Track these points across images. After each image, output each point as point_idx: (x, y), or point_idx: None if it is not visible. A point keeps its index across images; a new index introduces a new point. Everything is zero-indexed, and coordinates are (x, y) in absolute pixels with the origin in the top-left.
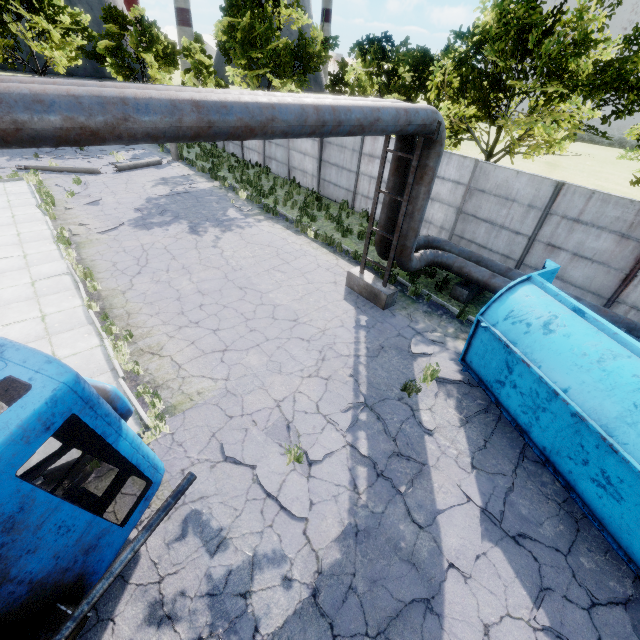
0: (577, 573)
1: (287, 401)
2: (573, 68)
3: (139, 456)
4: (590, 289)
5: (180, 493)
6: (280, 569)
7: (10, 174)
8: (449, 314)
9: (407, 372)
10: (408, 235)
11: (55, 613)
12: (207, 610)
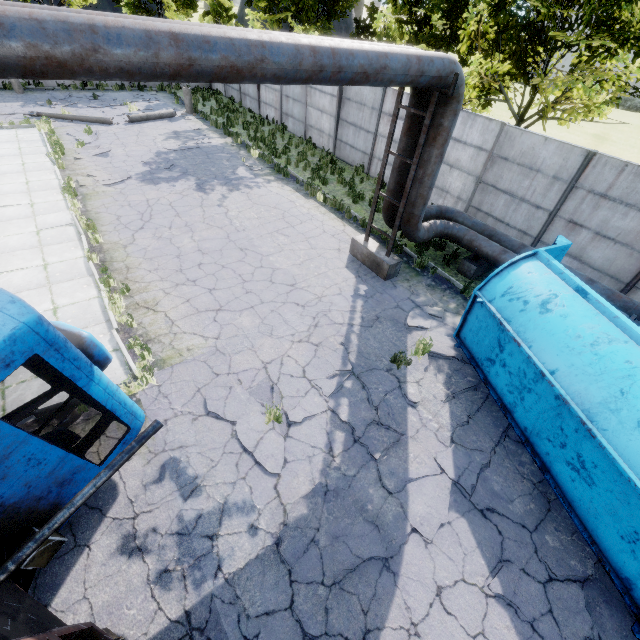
0: (540, 549)
1: (274, 363)
2: (626, 17)
3: (115, 402)
4: (609, 272)
5: (144, 438)
6: (248, 518)
7: (22, 120)
8: (453, 289)
9: (399, 344)
10: (416, 202)
11: (31, 535)
12: (175, 547)
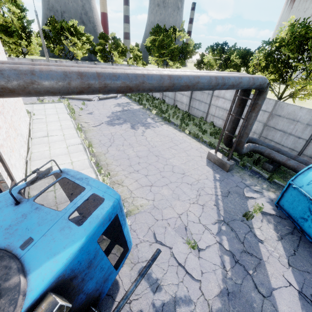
0: None
1: (183, 215)
2: None
3: (128, 236)
4: None
5: (155, 259)
6: (189, 307)
7: (57, 100)
8: (262, 177)
9: (244, 206)
10: (243, 136)
11: (90, 311)
12: None
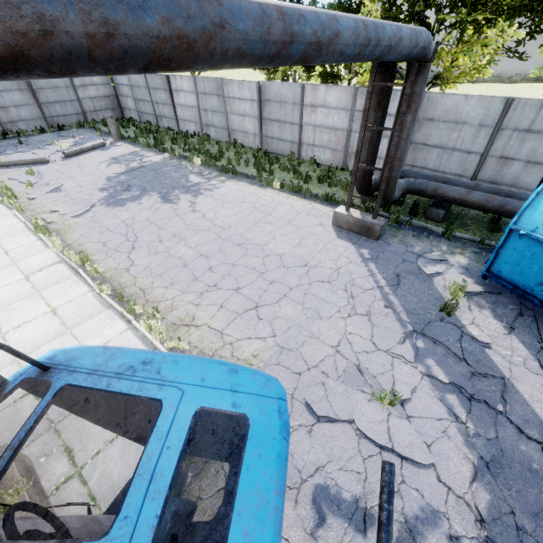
0: None
1: (343, 345)
2: None
3: None
4: None
5: (392, 493)
6: (440, 529)
7: None
8: (434, 234)
9: (433, 293)
10: (395, 166)
11: None
12: None
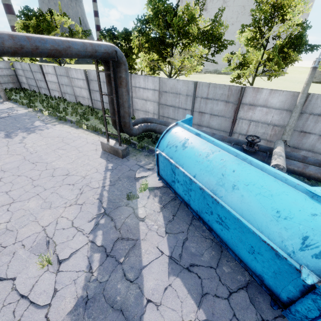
0: (221, 277)
1: (51, 225)
2: (191, 31)
3: None
4: (221, 129)
5: None
6: None
7: None
8: None
9: (132, 189)
10: (124, 116)
11: None
12: None
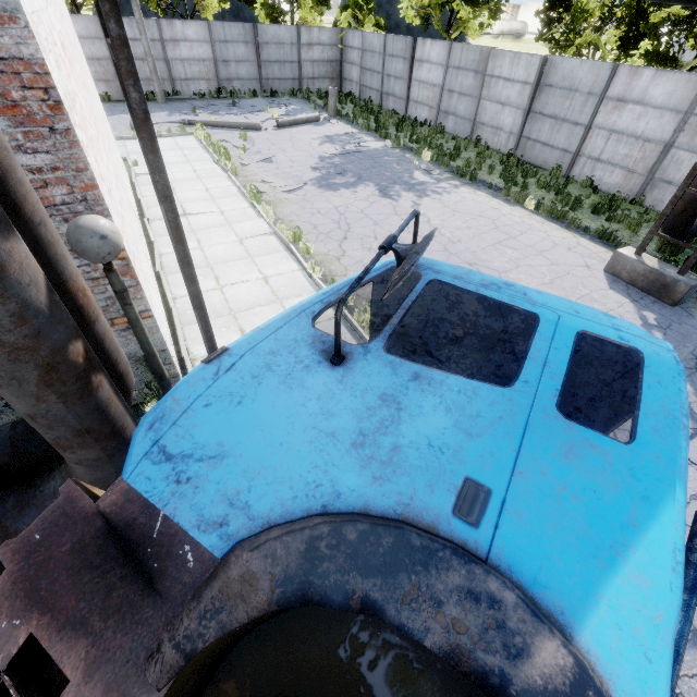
0: None
1: None
2: None
3: None
4: None
5: None
6: None
7: (178, 128)
8: None
9: None
10: None
11: None
12: None
